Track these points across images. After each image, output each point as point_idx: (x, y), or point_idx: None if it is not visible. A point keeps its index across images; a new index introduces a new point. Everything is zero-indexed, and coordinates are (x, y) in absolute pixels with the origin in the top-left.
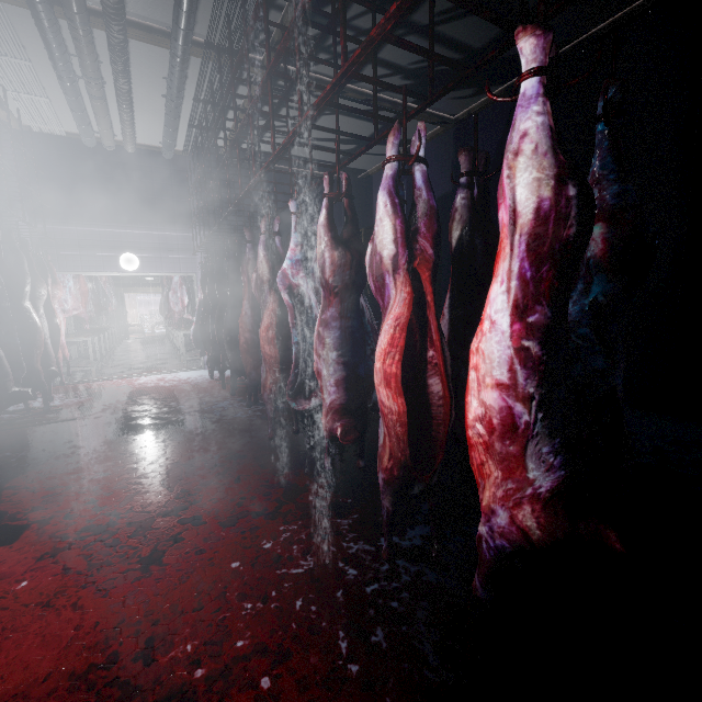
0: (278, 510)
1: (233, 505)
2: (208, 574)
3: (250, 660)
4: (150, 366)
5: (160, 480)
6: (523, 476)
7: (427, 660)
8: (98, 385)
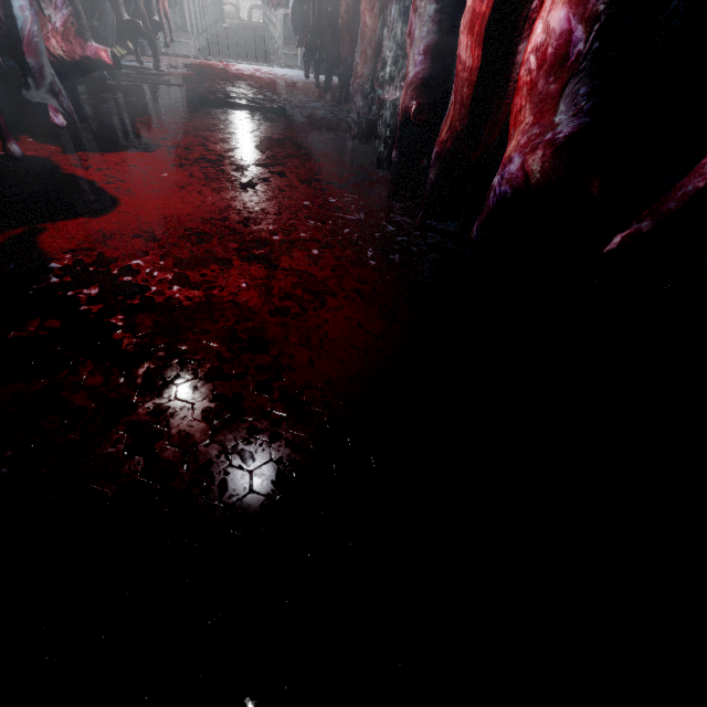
0: (346, 185)
1: (311, 173)
2: (287, 202)
3: (308, 242)
4: (247, 56)
5: (255, 145)
6: (551, 120)
7: (422, 273)
8: (197, 62)
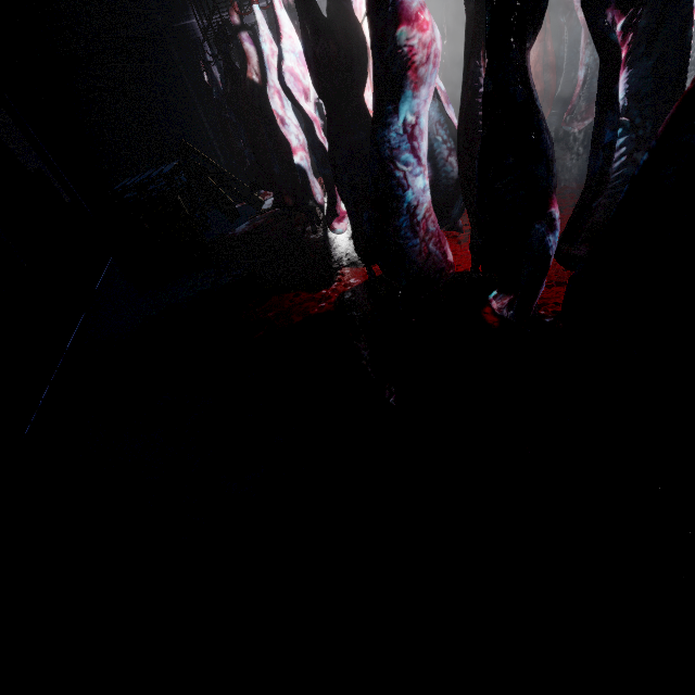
0: None
1: None
2: None
3: None
4: None
5: None
6: None
7: None
8: None
